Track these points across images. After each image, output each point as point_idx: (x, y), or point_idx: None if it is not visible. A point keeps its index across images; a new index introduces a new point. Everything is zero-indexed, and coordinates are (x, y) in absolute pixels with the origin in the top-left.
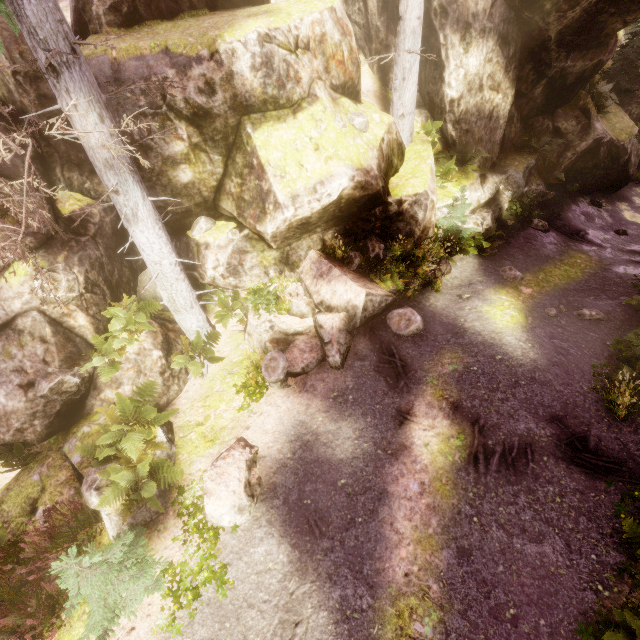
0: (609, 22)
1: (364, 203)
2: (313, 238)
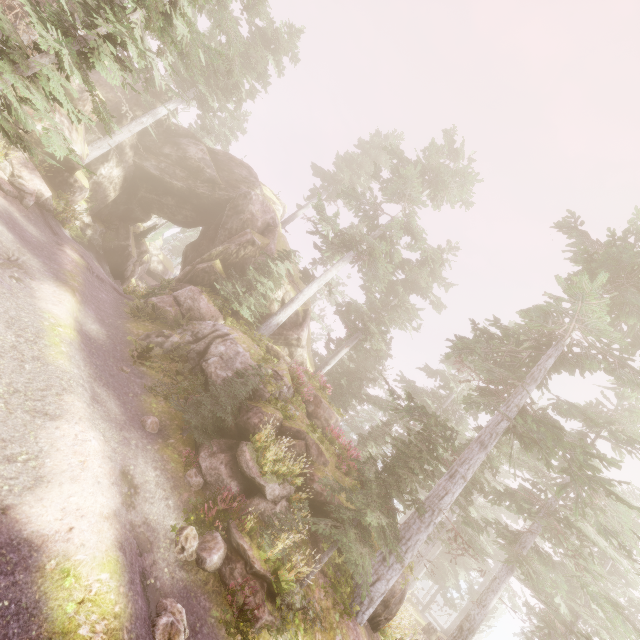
0: (155, 209)
1: (68, 165)
2: None
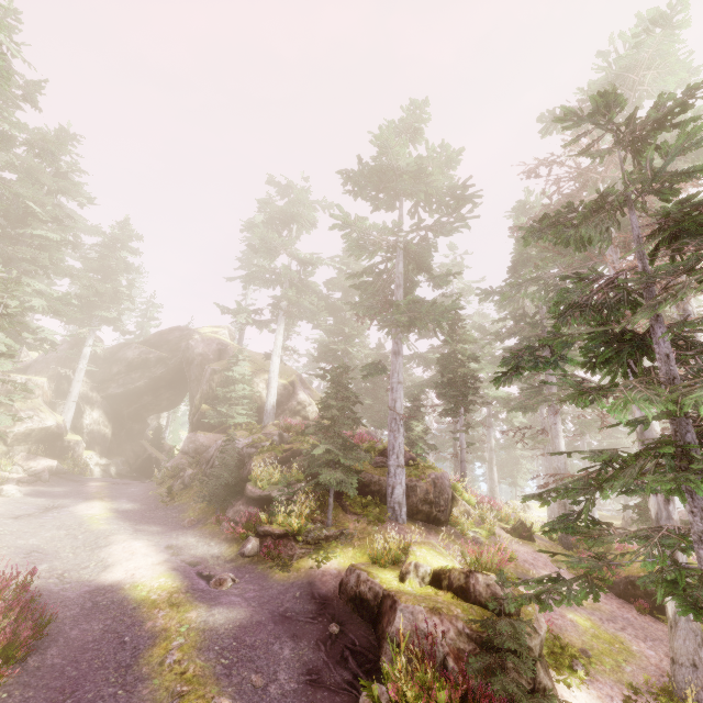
0: (144, 414)
1: (55, 437)
2: (26, 447)
